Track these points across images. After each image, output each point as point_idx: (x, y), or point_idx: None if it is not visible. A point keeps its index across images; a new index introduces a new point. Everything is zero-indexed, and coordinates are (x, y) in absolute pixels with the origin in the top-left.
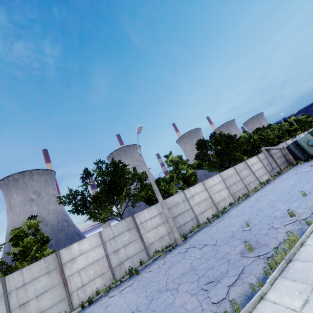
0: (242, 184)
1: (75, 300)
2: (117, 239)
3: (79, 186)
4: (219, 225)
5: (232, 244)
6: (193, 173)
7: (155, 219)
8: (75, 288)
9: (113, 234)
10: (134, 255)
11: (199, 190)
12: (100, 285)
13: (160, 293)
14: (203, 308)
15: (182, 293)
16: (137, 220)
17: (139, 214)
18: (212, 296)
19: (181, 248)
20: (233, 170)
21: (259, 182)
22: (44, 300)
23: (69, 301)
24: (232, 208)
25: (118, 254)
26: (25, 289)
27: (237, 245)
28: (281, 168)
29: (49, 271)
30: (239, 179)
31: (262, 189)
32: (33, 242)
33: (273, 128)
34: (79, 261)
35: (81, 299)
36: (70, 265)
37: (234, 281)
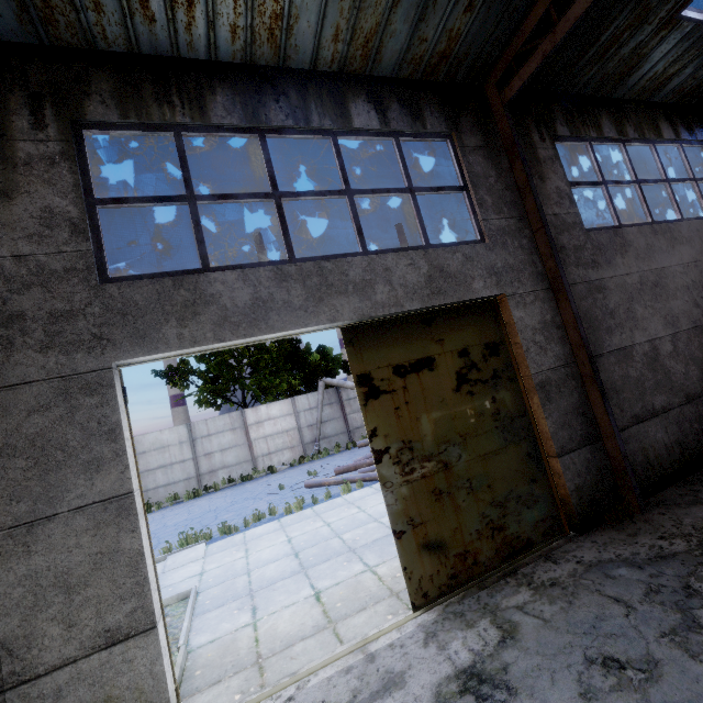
0: (192, 469)
1: None
2: None
3: None
4: None
5: None
6: None
7: None
8: None
9: None
10: None
11: None
12: None
13: None
14: None
15: None
16: None
17: None
18: None
19: None
20: (180, 432)
21: (253, 468)
22: None
23: None
24: None
25: None
26: None
27: None
28: (354, 438)
29: None
30: (189, 456)
31: (203, 497)
32: None
33: None
34: None
35: None
36: None
37: None
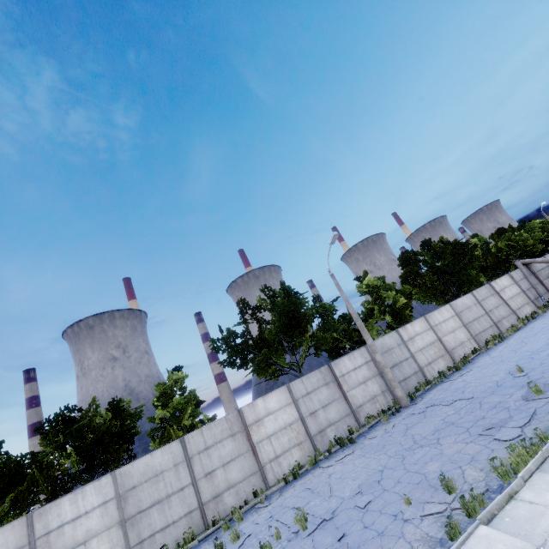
0: (489, 320)
1: (270, 475)
2: (312, 396)
3: (235, 325)
4: (466, 377)
5: (502, 393)
6: (409, 303)
7: (361, 371)
8: (267, 460)
9: (306, 389)
10: (338, 420)
11: (421, 330)
12: (298, 458)
13: (412, 450)
14: (492, 448)
15: (450, 444)
16: (336, 371)
17: (338, 362)
18: (500, 437)
19: (411, 410)
20: (470, 298)
21: (517, 318)
22: (233, 471)
23: (263, 476)
24: (477, 356)
25: (316, 417)
26: (208, 455)
27: (512, 393)
28: None
29: (233, 433)
30: (483, 312)
31: (526, 327)
32: (184, 403)
33: (531, 228)
34: (268, 424)
35: (277, 475)
36: (257, 428)
37: (526, 421)
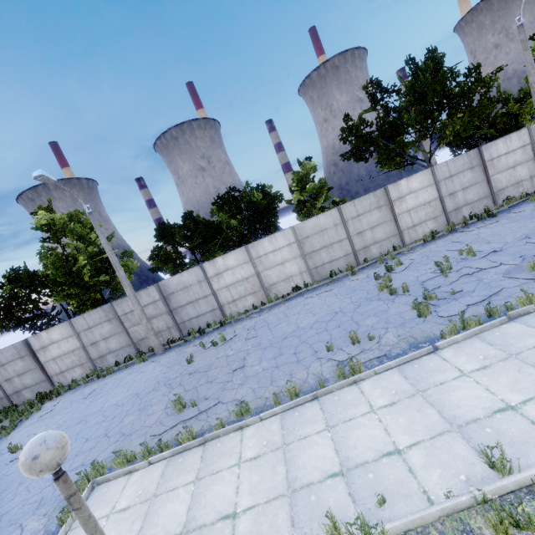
0: None
1: (406, 238)
2: (454, 179)
3: (362, 114)
4: None
5: None
6: None
7: (514, 156)
8: (405, 227)
9: (449, 173)
10: (475, 201)
11: None
12: (431, 228)
13: None
14: None
15: None
16: (485, 156)
17: (490, 146)
18: None
19: None
20: None
21: None
22: (378, 233)
23: (401, 238)
24: None
25: (454, 197)
26: (359, 220)
27: None
28: None
29: (379, 206)
30: None
31: None
32: (318, 189)
33: None
34: (409, 201)
35: (412, 238)
36: (399, 204)
37: None
